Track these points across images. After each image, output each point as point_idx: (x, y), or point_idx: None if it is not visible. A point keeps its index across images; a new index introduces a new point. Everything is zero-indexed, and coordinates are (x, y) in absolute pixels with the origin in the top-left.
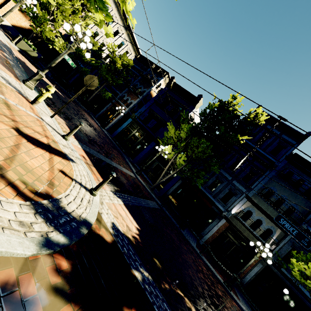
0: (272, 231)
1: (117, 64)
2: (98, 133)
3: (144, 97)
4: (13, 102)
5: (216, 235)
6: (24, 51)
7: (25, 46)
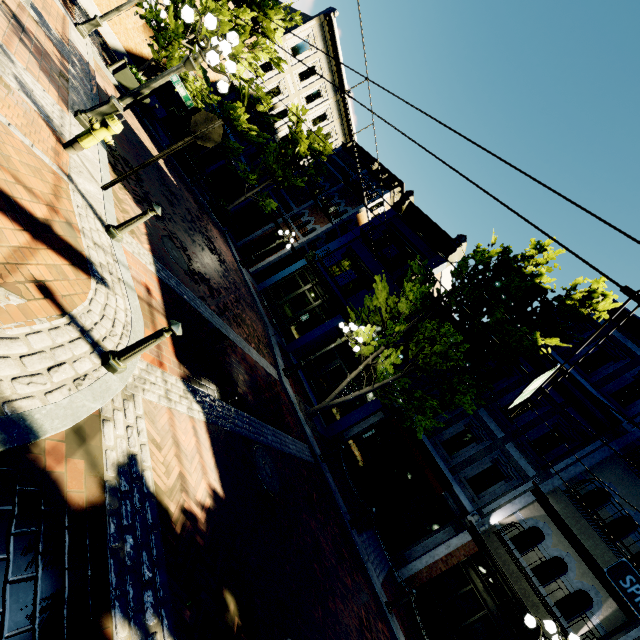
0: (593, 601)
1: (301, 146)
2: (227, 270)
3: (341, 224)
4: (5, 118)
5: (441, 568)
6: (126, 88)
7: (130, 81)
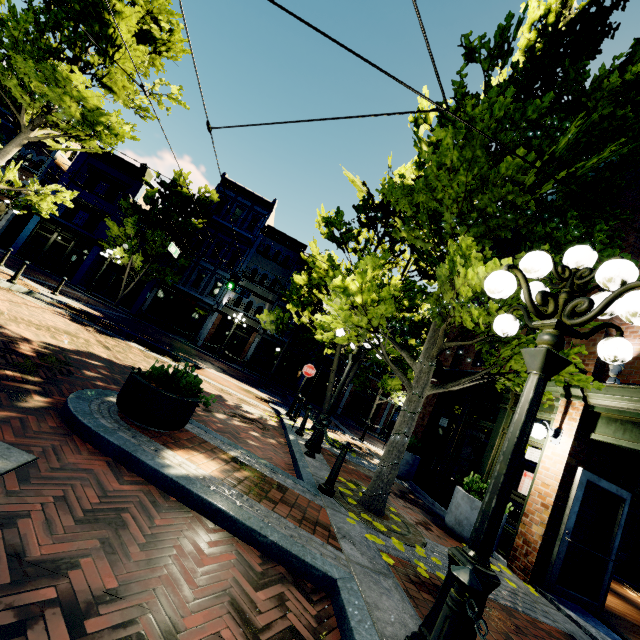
0: (263, 307)
1: None
2: None
3: (46, 173)
4: None
5: (213, 331)
6: None
7: None
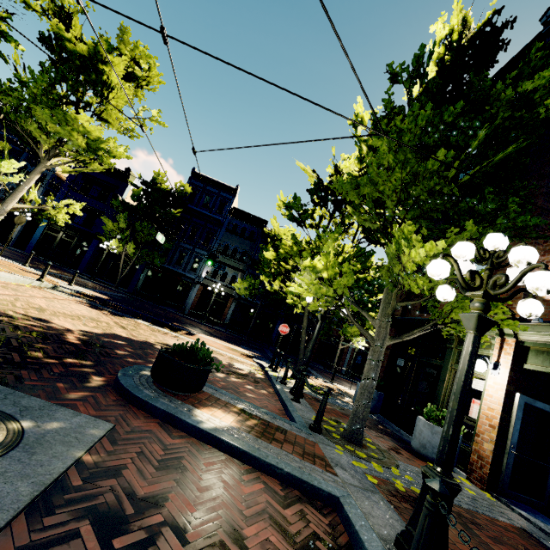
0: (236, 276)
1: None
2: (16, 255)
3: (49, 183)
4: None
5: (197, 300)
6: None
7: None
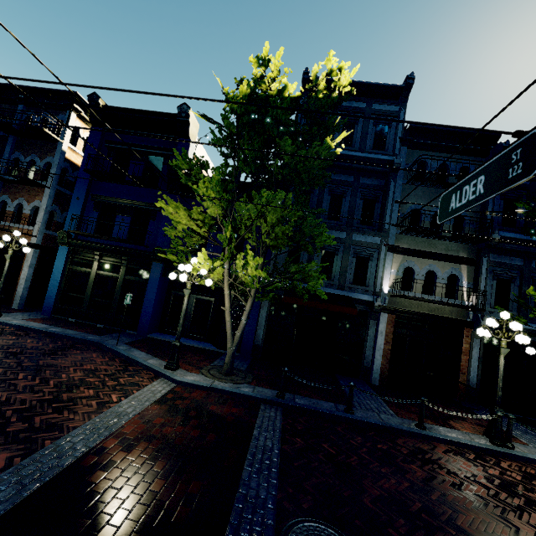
0: (457, 275)
1: None
2: None
3: (59, 180)
4: None
5: (388, 349)
6: None
7: None
